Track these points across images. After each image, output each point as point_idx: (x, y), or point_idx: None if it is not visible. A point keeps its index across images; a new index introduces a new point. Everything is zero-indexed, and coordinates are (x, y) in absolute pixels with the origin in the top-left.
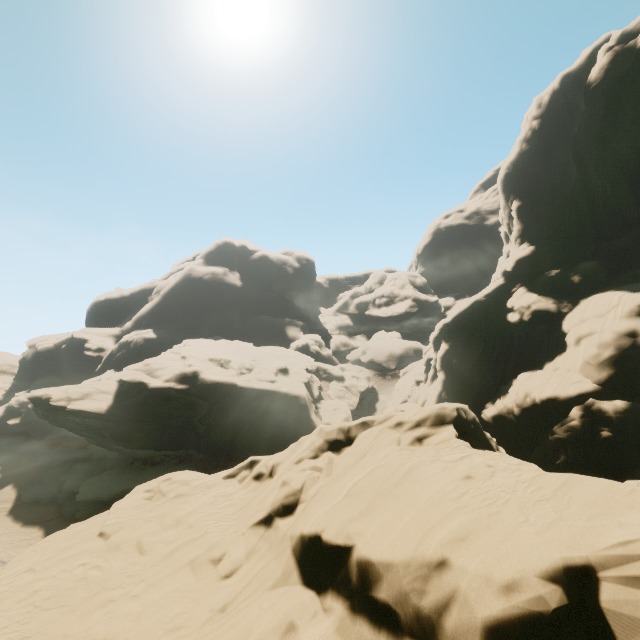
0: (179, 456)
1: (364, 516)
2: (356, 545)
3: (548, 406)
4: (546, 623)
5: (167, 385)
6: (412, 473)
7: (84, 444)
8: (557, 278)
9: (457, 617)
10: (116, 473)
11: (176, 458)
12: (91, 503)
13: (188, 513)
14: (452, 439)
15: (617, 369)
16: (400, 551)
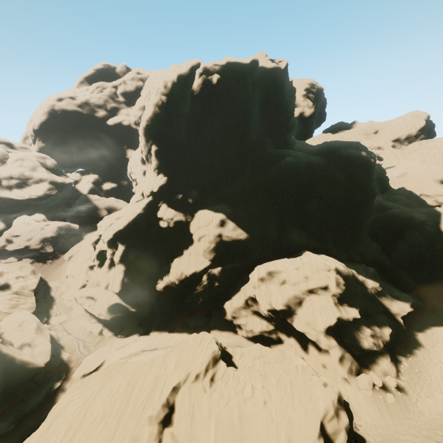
0: None
1: None
2: None
3: (192, 277)
4: None
5: None
6: (244, 418)
7: None
8: (182, 200)
9: None
10: None
11: None
12: None
13: None
14: (227, 370)
15: (217, 253)
16: None
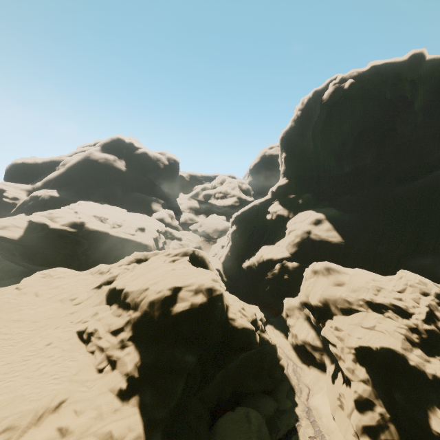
0: None
1: (133, 281)
2: (126, 288)
3: (269, 263)
4: (163, 299)
5: (62, 228)
6: (157, 268)
7: None
8: (293, 199)
9: (144, 301)
10: (21, 279)
11: None
12: None
13: (63, 284)
14: (185, 261)
15: (299, 248)
16: (137, 287)
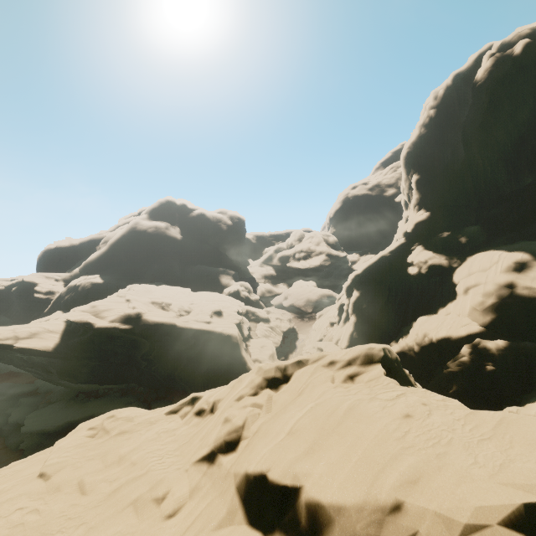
0: (121, 389)
1: (309, 455)
2: (304, 486)
3: (443, 344)
4: None
5: (112, 325)
6: (353, 411)
7: (31, 379)
8: (448, 239)
9: None
10: (61, 406)
11: (118, 391)
12: (36, 434)
13: (131, 450)
14: (381, 377)
15: (498, 314)
16: (351, 494)
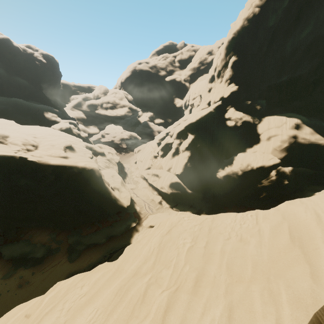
0: None
1: None
2: None
3: (258, 170)
4: None
5: None
6: None
7: None
8: (250, 105)
9: None
10: None
11: None
12: None
13: None
14: None
15: (288, 153)
16: None
